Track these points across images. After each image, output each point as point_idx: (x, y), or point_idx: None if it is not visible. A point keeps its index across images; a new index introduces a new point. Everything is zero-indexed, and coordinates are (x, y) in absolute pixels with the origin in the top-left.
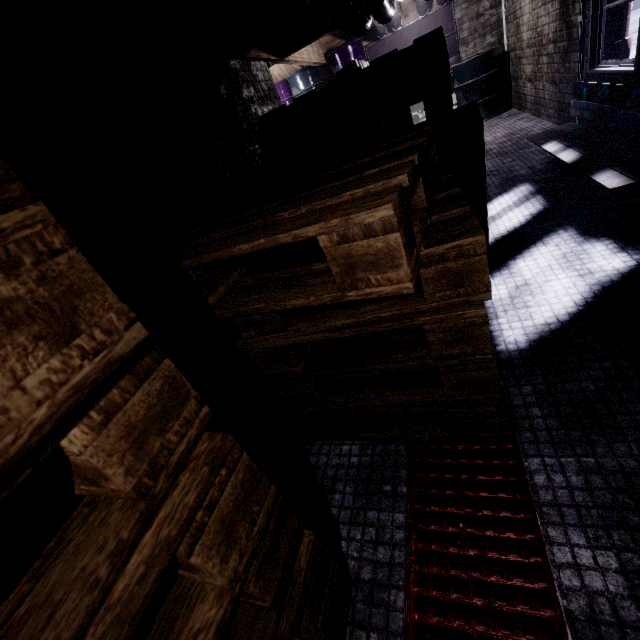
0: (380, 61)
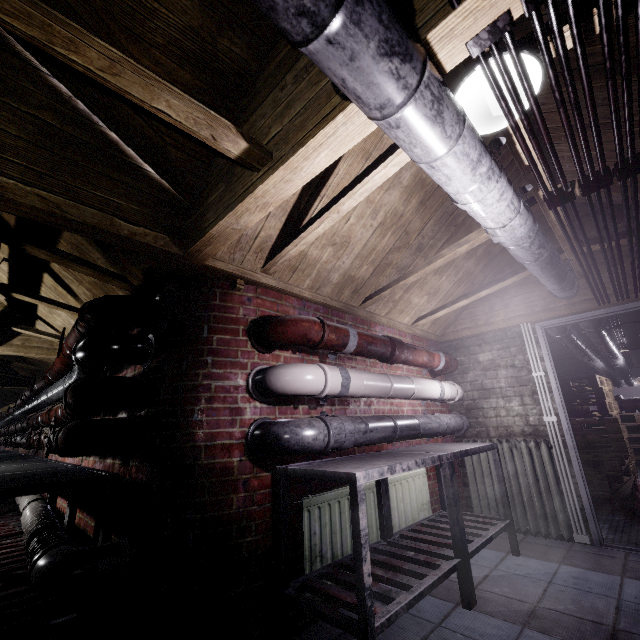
0: (637, 399)
